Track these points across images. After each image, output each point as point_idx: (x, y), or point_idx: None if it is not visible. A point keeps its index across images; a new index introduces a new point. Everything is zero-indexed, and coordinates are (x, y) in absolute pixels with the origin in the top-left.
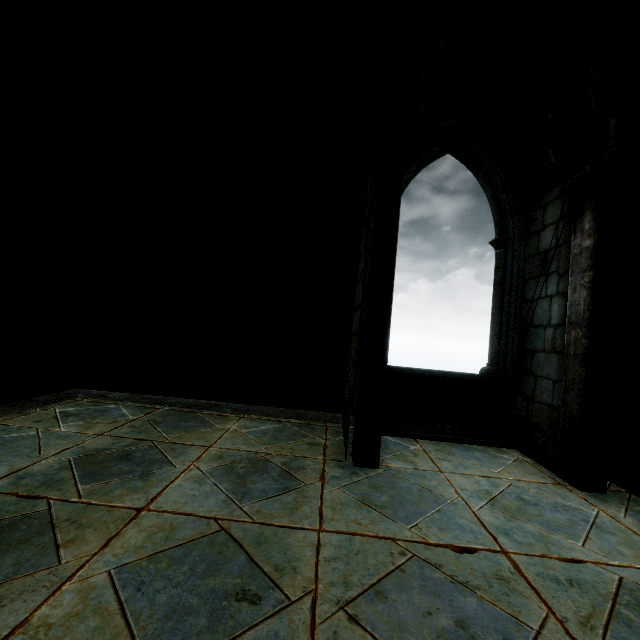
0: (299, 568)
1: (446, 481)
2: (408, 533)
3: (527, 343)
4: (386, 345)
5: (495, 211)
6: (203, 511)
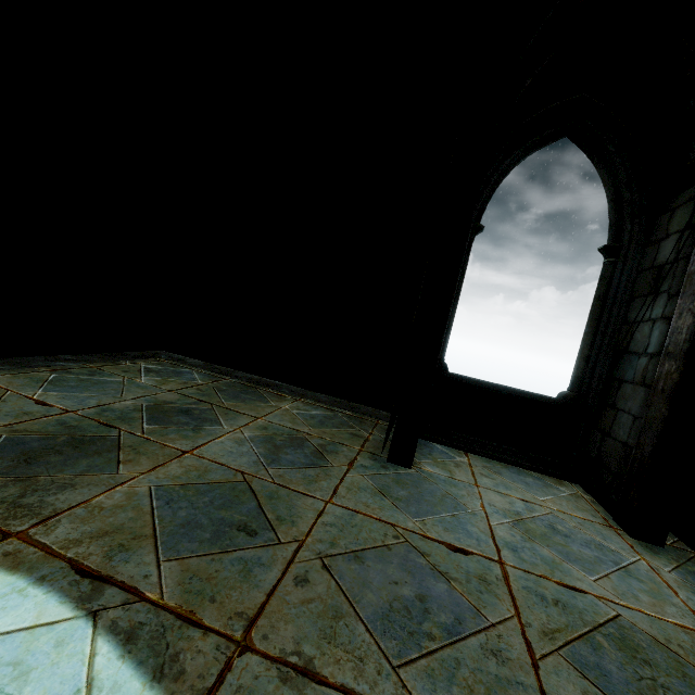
0: (297, 523)
1: (477, 494)
2: (411, 524)
3: (617, 371)
4: (438, 348)
5: (612, 211)
6: (235, 465)
